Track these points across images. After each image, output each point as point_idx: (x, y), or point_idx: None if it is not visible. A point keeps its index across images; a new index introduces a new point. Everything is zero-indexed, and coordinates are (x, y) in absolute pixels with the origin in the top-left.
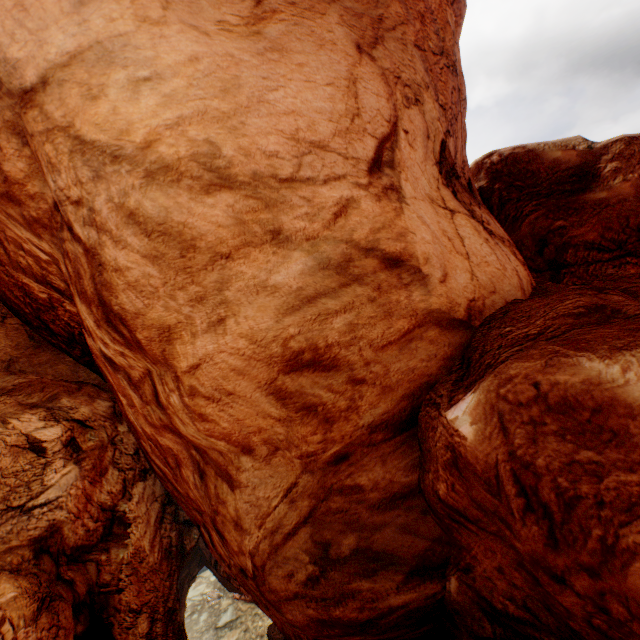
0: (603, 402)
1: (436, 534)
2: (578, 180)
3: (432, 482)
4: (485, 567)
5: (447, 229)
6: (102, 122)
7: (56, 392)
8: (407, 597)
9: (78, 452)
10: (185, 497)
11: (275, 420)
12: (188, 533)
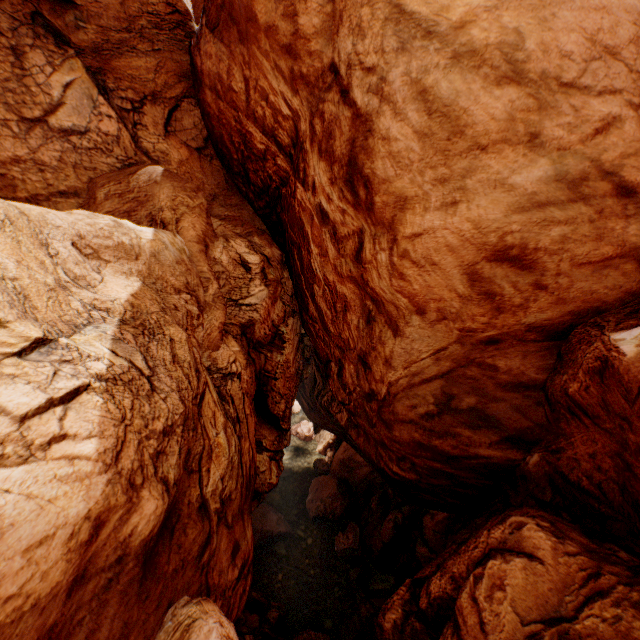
0: None
1: (540, 421)
2: None
3: (564, 382)
4: (577, 452)
5: None
6: None
7: (251, 230)
8: (493, 453)
9: (266, 279)
10: (332, 337)
11: (457, 296)
12: (306, 367)
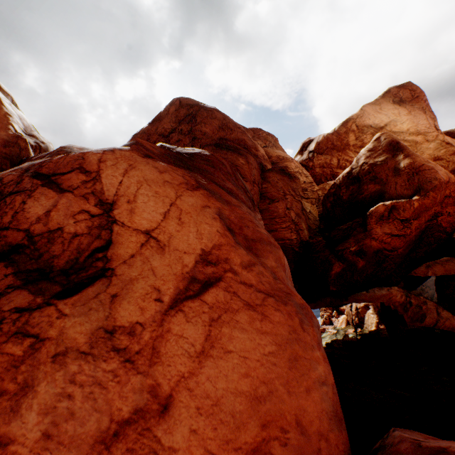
0: None
1: None
2: None
3: None
4: None
5: (451, 140)
6: (398, 129)
7: None
8: None
9: None
10: None
11: None
12: None
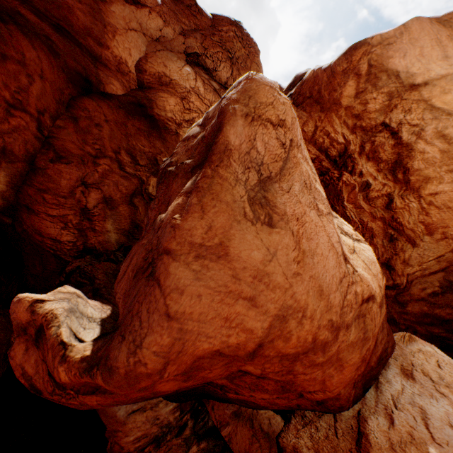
0: None
1: None
2: None
3: None
4: None
5: None
6: (447, 102)
7: None
8: None
9: None
10: None
11: None
12: None
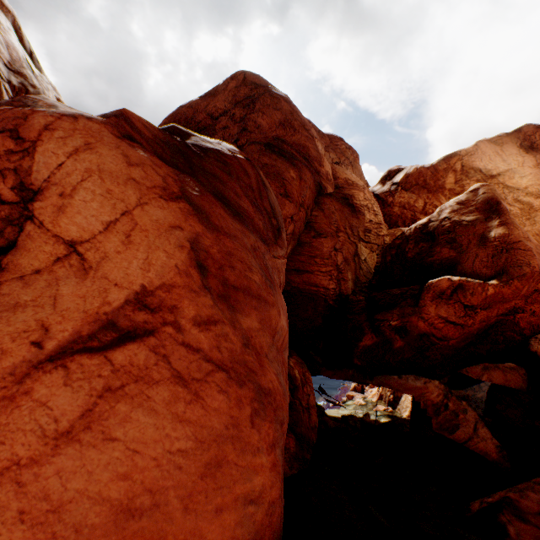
0: None
1: None
2: None
3: None
4: None
5: None
6: (514, 183)
7: None
8: None
9: None
10: None
11: None
12: None
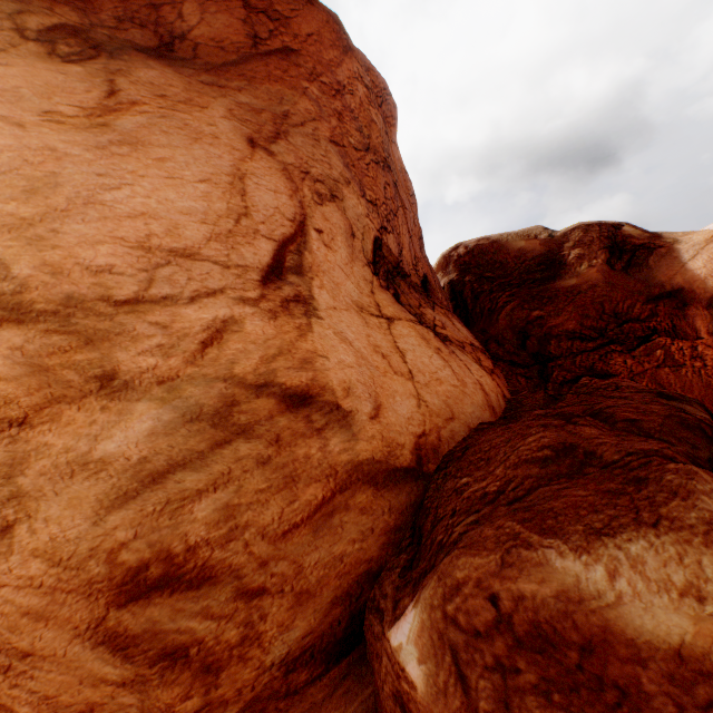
0: (593, 635)
1: None
2: (546, 268)
3: None
4: None
5: (381, 343)
6: None
7: None
8: None
9: None
10: None
11: (116, 685)
12: None
